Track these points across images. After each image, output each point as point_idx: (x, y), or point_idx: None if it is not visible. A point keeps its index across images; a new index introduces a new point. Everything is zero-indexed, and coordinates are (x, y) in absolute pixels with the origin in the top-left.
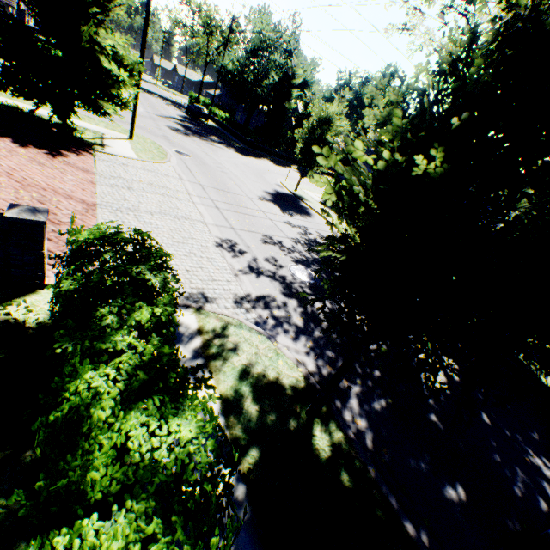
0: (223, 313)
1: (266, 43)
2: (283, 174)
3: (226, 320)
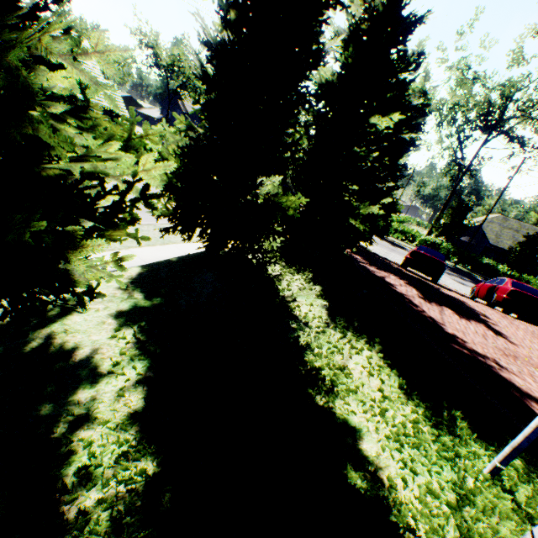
0: None
1: None
2: None
3: None
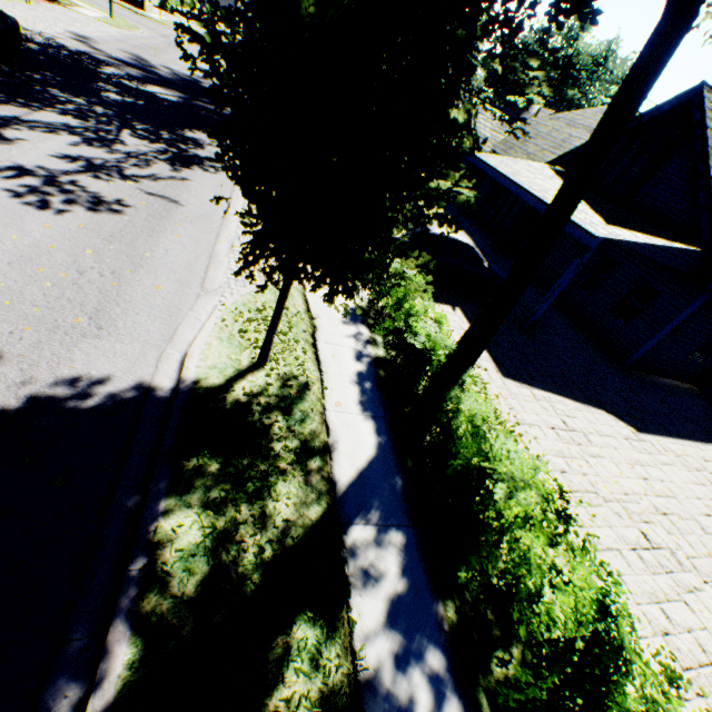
0: None
1: None
2: None
3: None
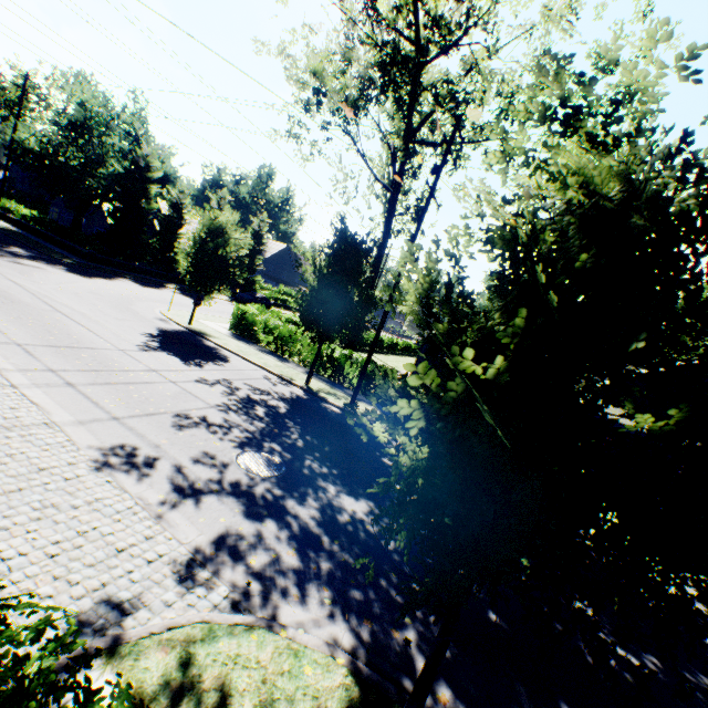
0: (168, 624)
1: (96, 120)
2: (160, 299)
3: (182, 639)
